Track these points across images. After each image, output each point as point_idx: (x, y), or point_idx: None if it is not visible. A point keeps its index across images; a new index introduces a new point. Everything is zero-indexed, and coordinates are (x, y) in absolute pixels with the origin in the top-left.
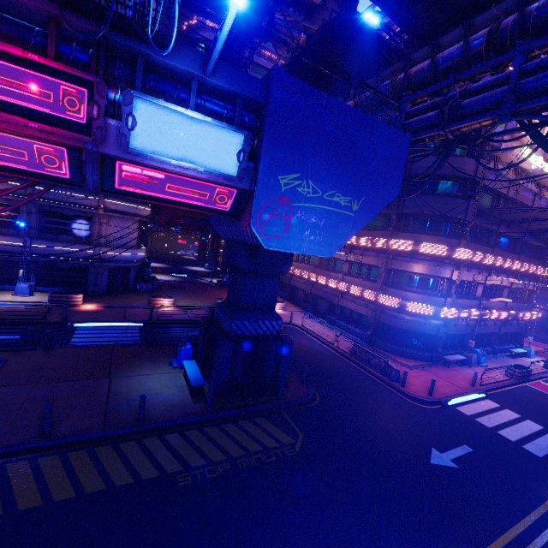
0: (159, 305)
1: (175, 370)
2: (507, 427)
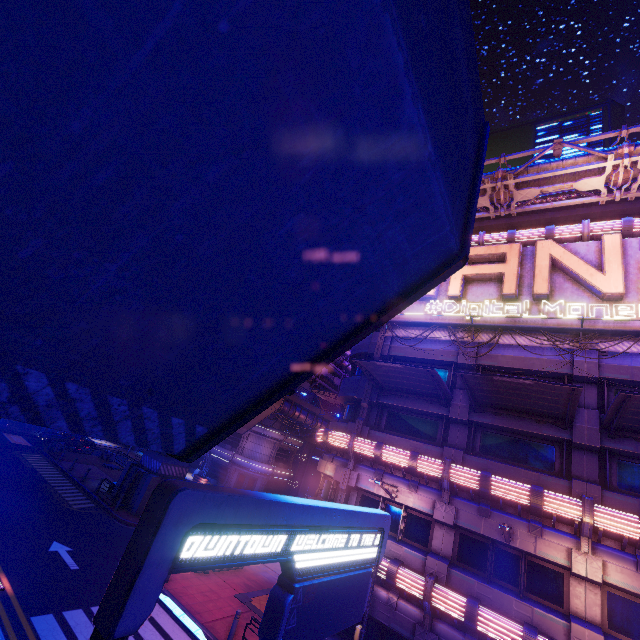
0: None
1: None
2: None
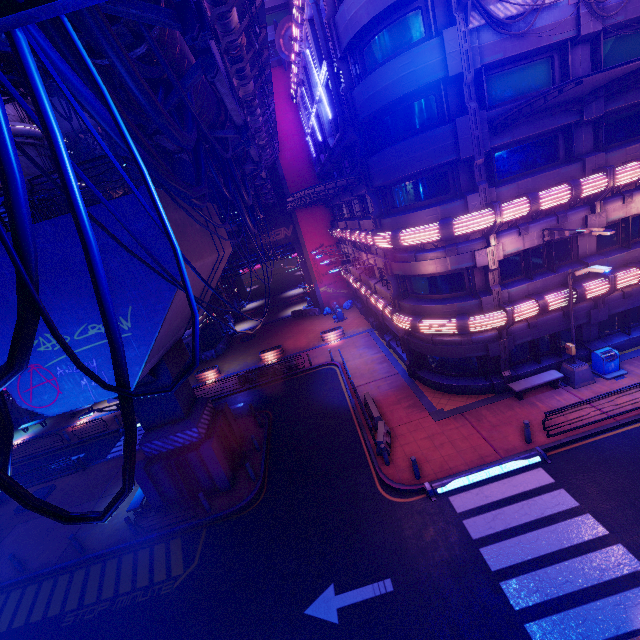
0: (206, 379)
1: None
2: (513, 537)
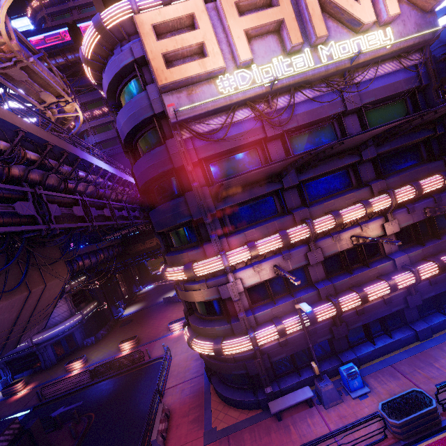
0: (73, 369)
1: None
2: None
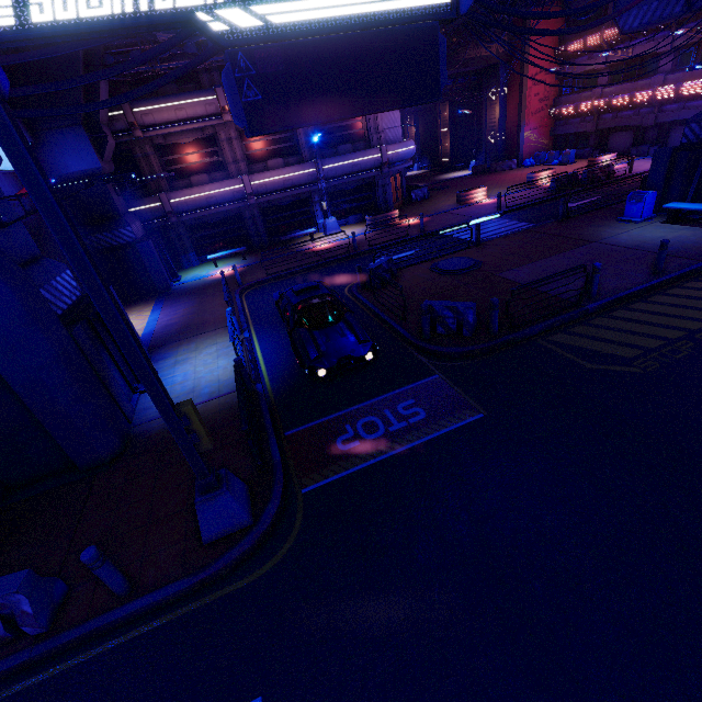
0: (473, 200)
1: (643, 224)
2: None
